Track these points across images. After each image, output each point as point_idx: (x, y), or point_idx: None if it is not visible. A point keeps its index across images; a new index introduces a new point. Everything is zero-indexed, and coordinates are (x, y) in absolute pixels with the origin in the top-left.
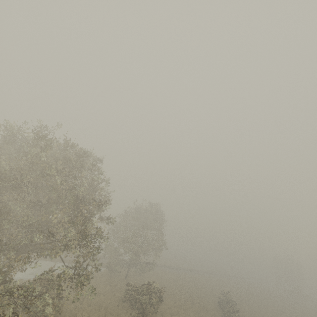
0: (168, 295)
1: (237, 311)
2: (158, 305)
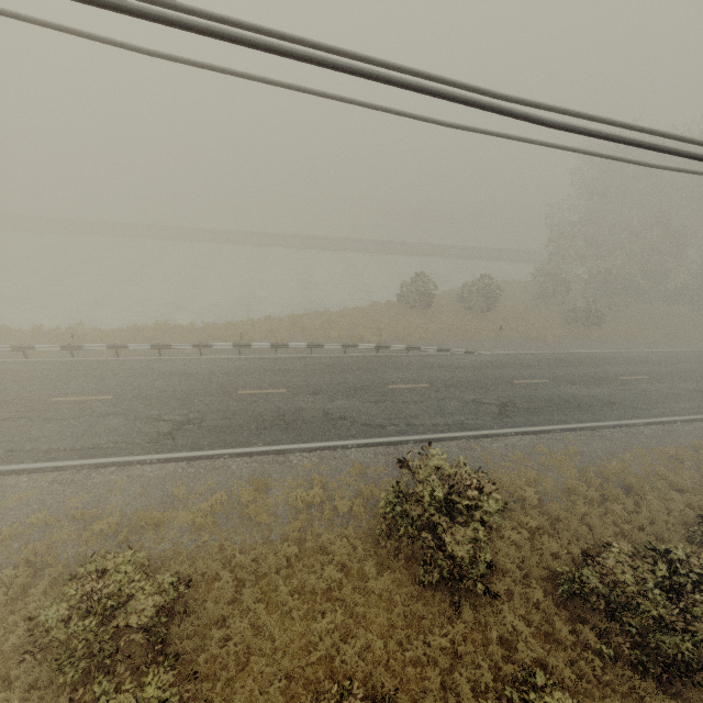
0: None
1: None
2: None
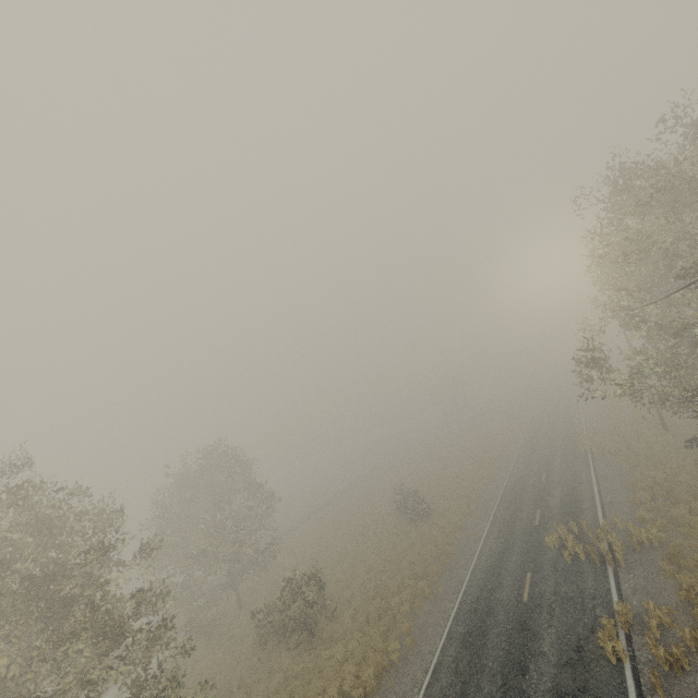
0: (327, 565)
1: (423, 500)
2: (323, 594)
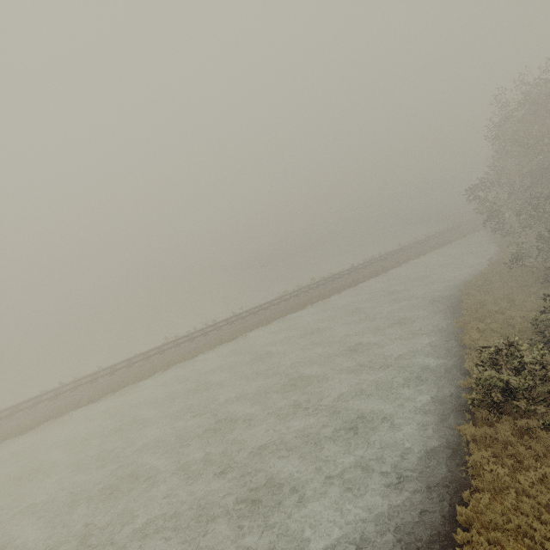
0: None
1: None
2: None
